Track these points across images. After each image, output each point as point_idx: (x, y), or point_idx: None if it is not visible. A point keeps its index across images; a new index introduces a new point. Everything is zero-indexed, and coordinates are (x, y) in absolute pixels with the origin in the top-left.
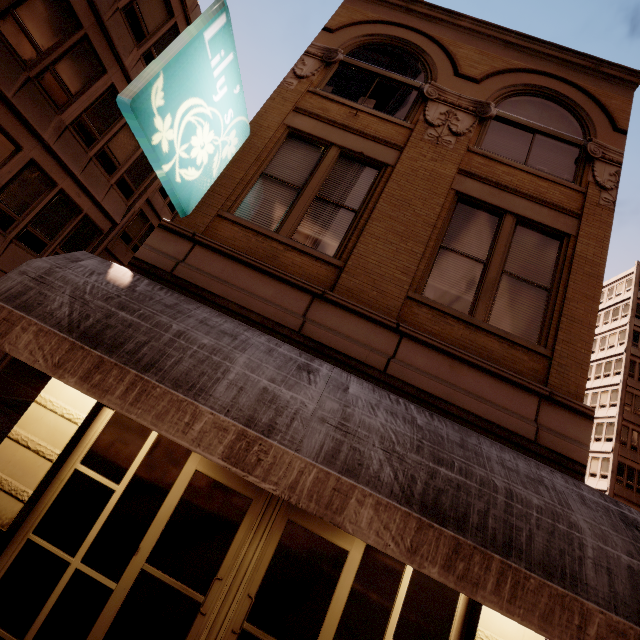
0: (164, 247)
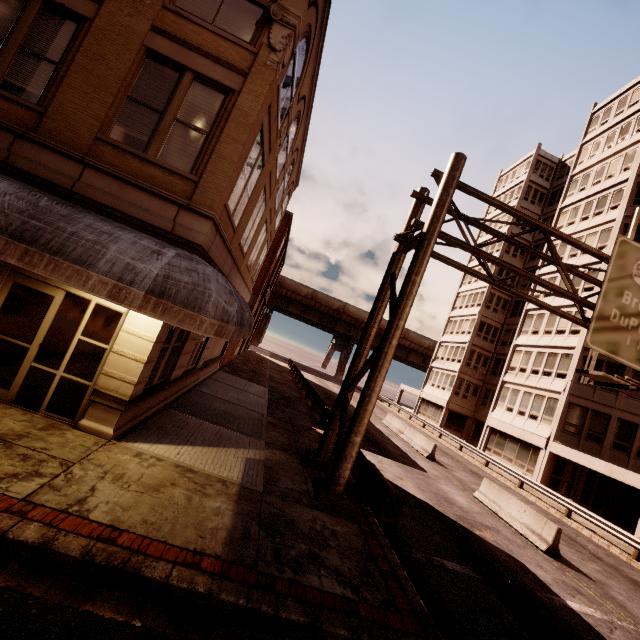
0: None
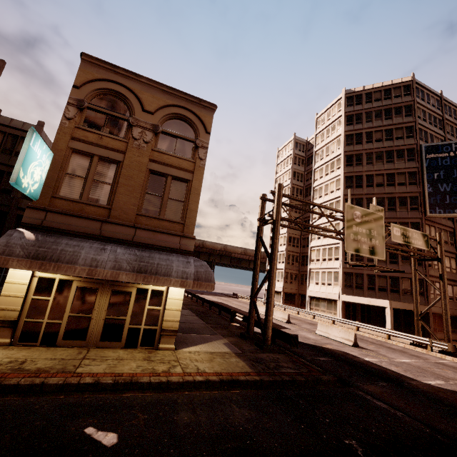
0: (34, 216)
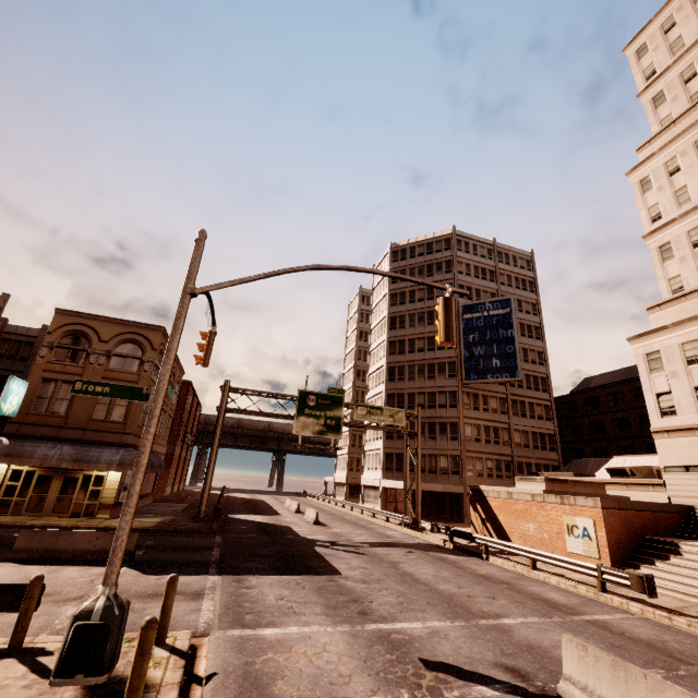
0: (12, 428)
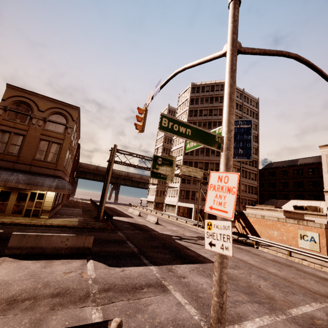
0: None
